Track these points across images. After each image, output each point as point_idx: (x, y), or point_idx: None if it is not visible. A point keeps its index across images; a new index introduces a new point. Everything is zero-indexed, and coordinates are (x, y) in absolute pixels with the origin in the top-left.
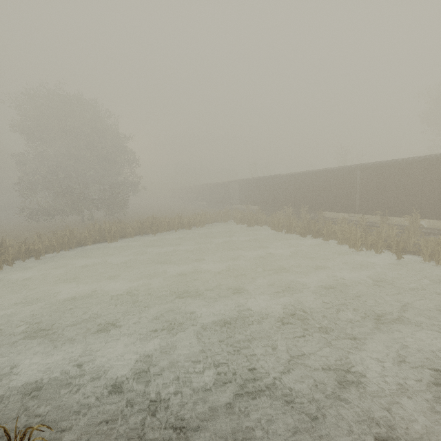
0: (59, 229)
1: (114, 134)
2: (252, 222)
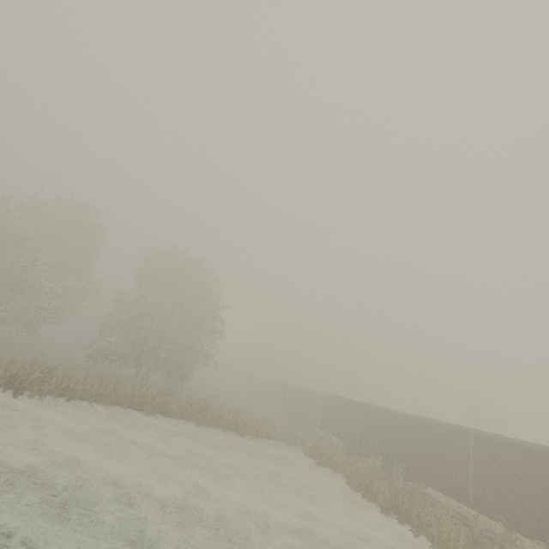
0: (108, 376)
1: (214, 300)
2: (324, 460)
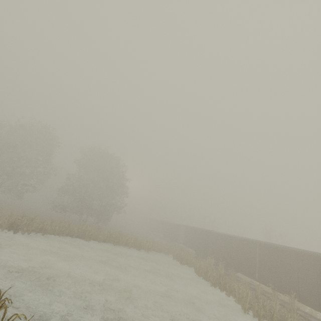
0: (64, 221)
1: (122, 176)
2: (183, 261)
